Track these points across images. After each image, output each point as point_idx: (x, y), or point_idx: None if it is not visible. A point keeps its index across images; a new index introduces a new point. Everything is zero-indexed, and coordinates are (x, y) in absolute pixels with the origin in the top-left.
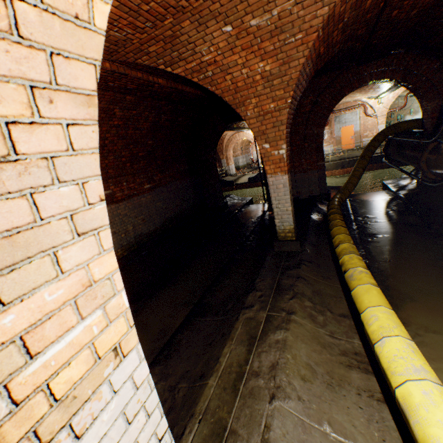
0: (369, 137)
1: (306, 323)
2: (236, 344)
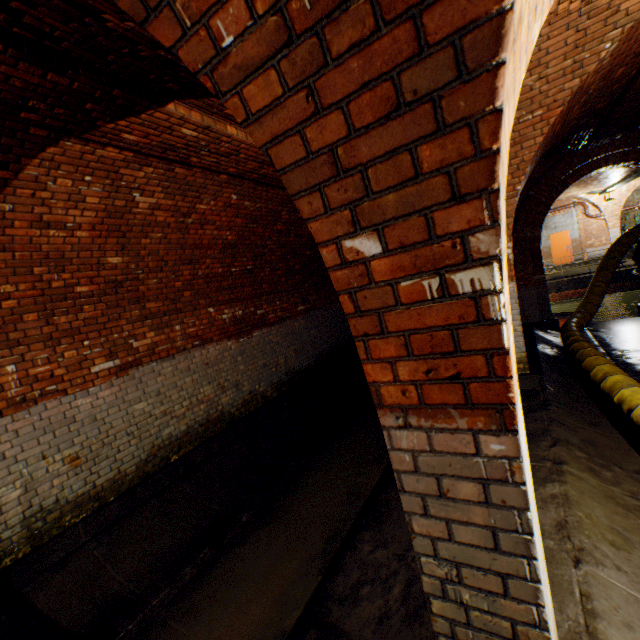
0: (595, 246)
1: (587, 477)
2: None
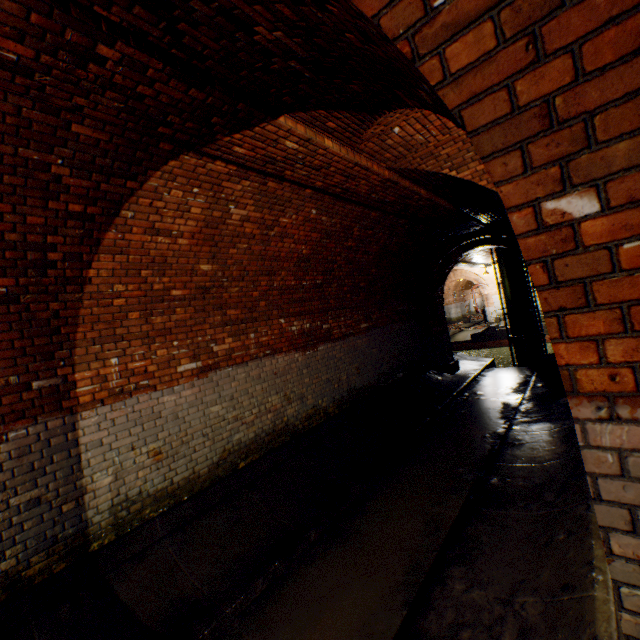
0: None
1: None
2: None
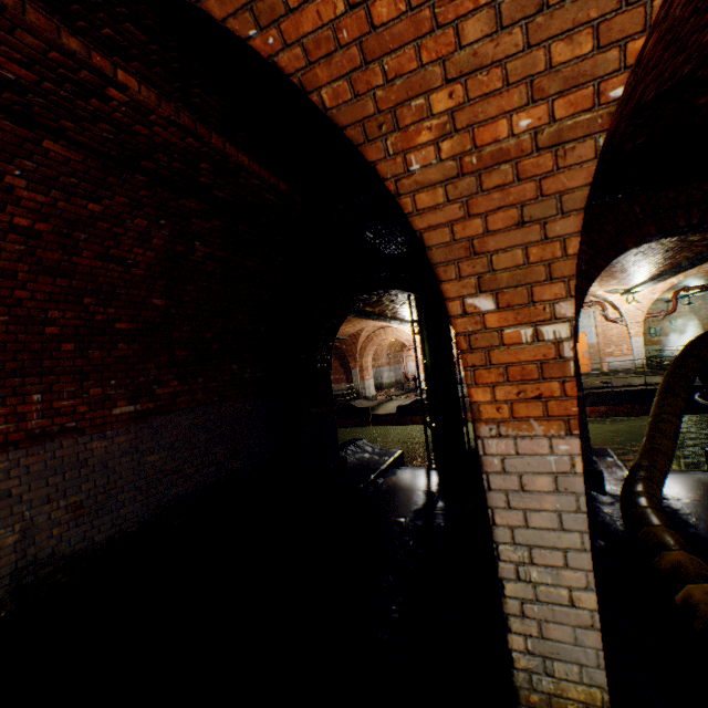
0: (615, 355)
1: None
2: None
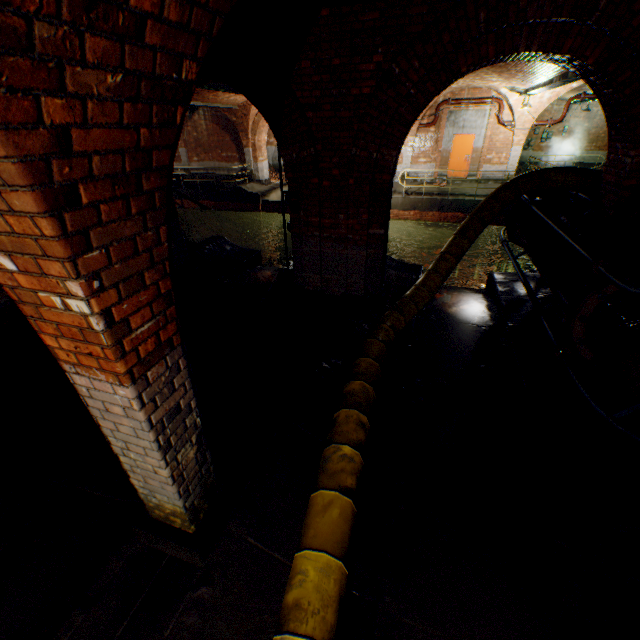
0: (493, 163)
1: None
2: None
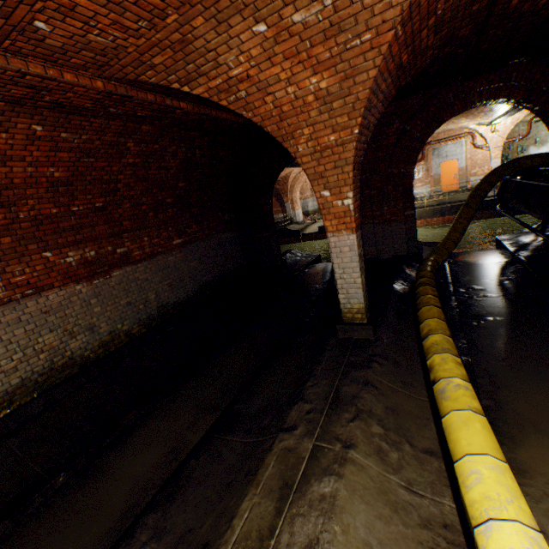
0: (478, 175)
1: (370, 465)
2: (261, 495)
